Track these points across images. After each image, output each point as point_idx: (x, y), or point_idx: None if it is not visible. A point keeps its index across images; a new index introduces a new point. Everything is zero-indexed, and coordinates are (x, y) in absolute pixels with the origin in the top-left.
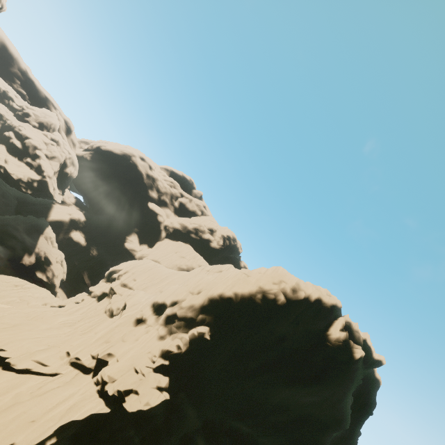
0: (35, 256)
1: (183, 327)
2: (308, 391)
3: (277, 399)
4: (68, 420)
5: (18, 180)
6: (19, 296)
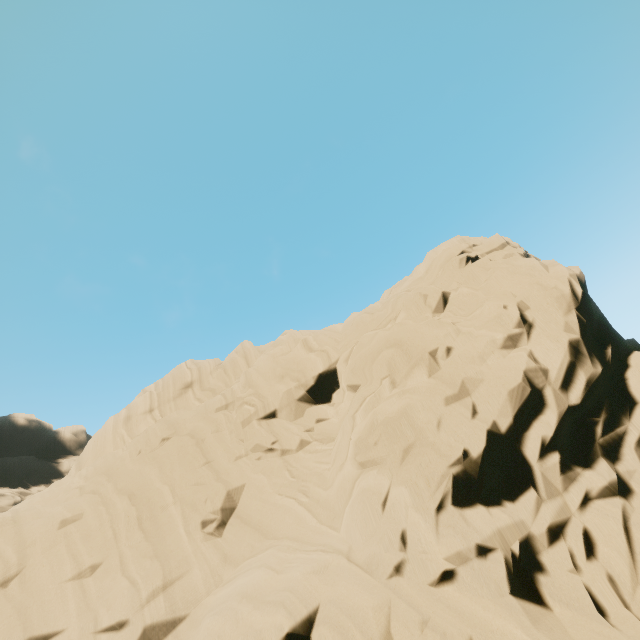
0: None
1: (618, 408)
2: None
3: None
4: None
5: None
6: None
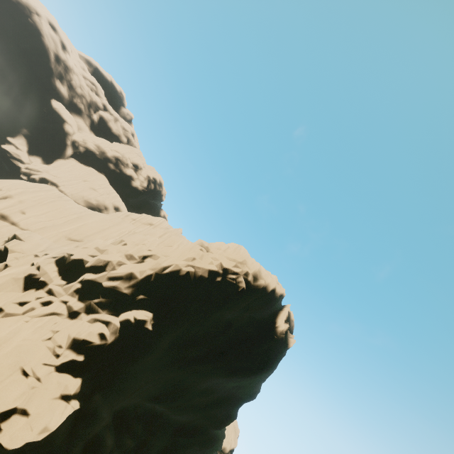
0: None
1: (111, 307)
2: (242, 379)
3: (207, 384)
4: None
5: None
6: None
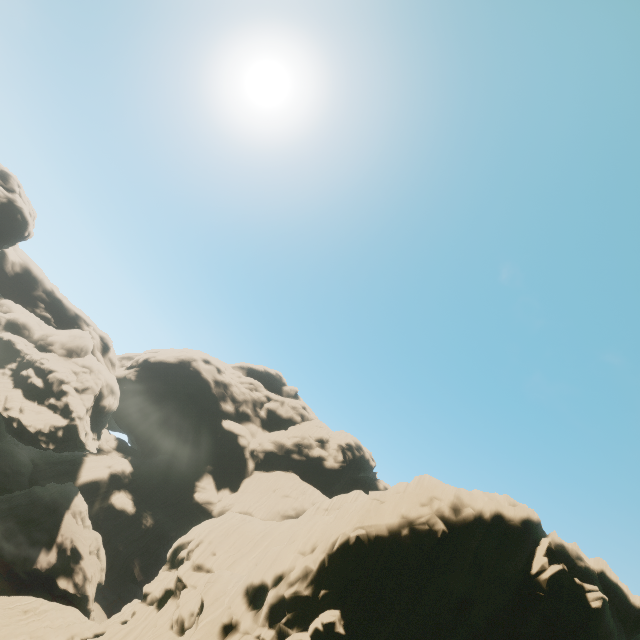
0: (57, 549)
1: (298, 622)
2: None
3: None
4: None
5: (36, 433)
6: (30, 631)
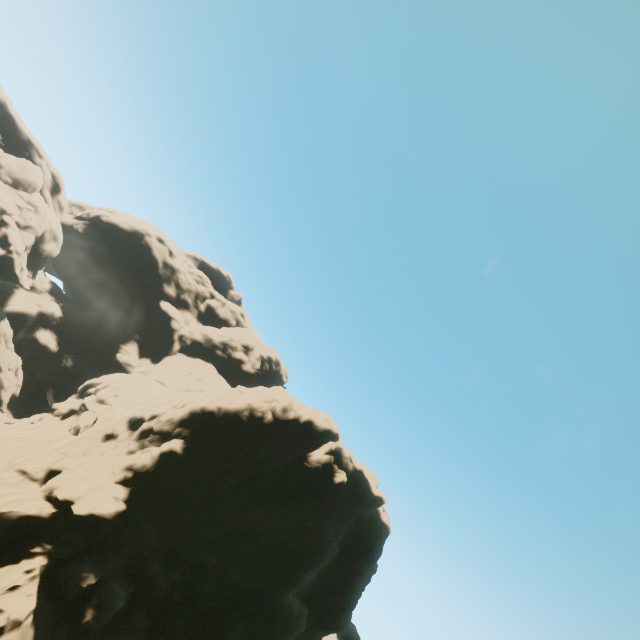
0: None
1: (156, 441)
2: (280, 512)
3: (250, 523)
4: (9, 509)
5: None
6: None
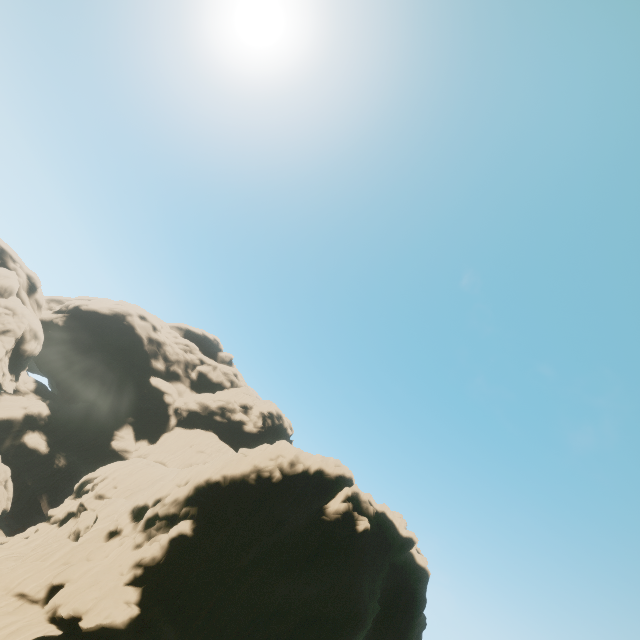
0: None
1: (164, 527)
2: (307, 578)
3: (277, 599)
4: None
5: None
6: None
